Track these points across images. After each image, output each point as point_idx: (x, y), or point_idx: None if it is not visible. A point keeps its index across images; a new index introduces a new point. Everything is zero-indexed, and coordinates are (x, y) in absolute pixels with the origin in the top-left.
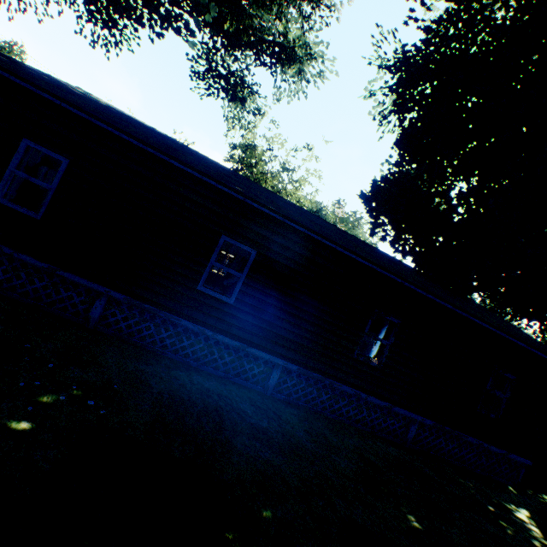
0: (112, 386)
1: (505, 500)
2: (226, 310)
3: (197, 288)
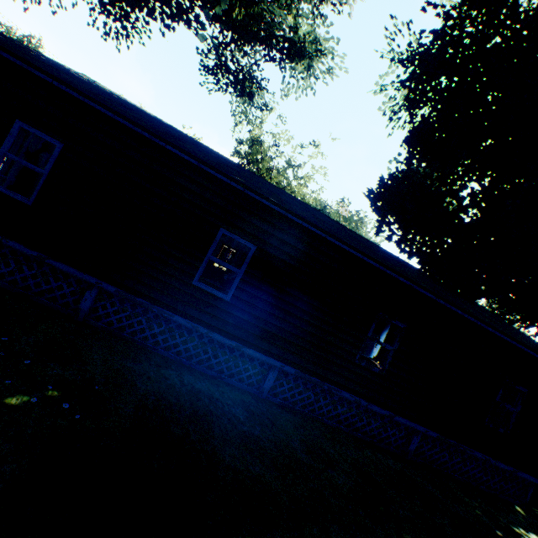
0: (93, 386)
1: (513, 523)
2: (222, 307)
3: (193, 283)
